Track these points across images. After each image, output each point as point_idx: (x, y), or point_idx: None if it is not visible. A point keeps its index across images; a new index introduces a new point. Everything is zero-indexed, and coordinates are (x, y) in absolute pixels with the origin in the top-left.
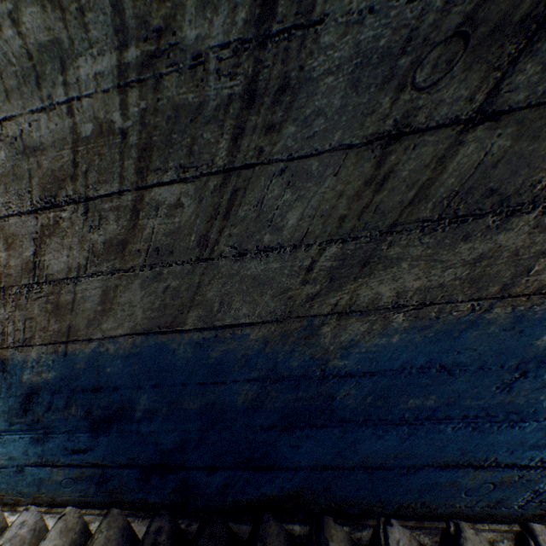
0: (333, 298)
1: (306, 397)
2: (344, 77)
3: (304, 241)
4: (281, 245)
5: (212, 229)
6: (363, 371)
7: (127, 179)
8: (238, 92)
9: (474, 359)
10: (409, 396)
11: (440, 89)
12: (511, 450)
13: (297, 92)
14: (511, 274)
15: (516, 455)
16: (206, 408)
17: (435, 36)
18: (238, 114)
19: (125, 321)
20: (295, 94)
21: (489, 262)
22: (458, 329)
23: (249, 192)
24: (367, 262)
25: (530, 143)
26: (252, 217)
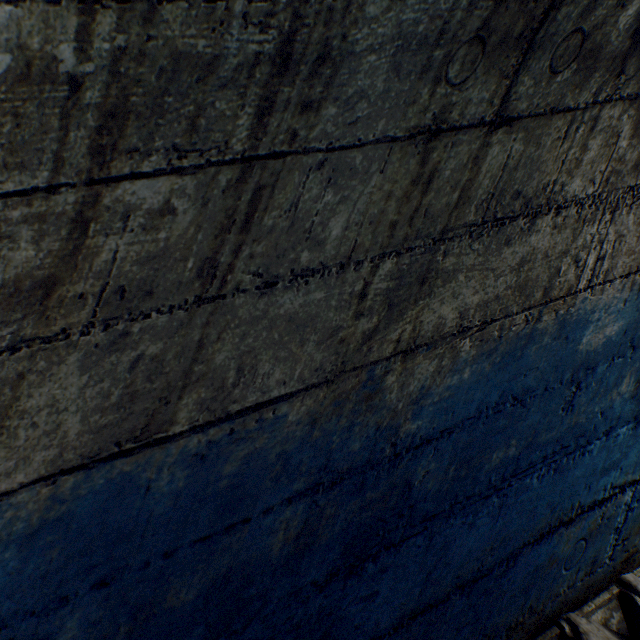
0: (394, 332)
1: (376, 499)
2: (386, 58)
3: (353, 258)
4: (325, 265)
5: (224, 248)
6: (439, 430)
7: (70, 164)
8: (268, 52)
9: (539, 380)
10: (491, 449)
11: (468, 88)
12: (588, 484)
13: (338, 66)
14: (547, 277)
15: (593, 490)
16: (215, 588)
17: (461, 35)
18: (266, 82)
19: (36, 449)
20: (336, 68)
21: (529, 266)
22: (519, 347)
23: (279, 191)
24: (425, 278)
25: (535, 149)
26: (284, 226)
